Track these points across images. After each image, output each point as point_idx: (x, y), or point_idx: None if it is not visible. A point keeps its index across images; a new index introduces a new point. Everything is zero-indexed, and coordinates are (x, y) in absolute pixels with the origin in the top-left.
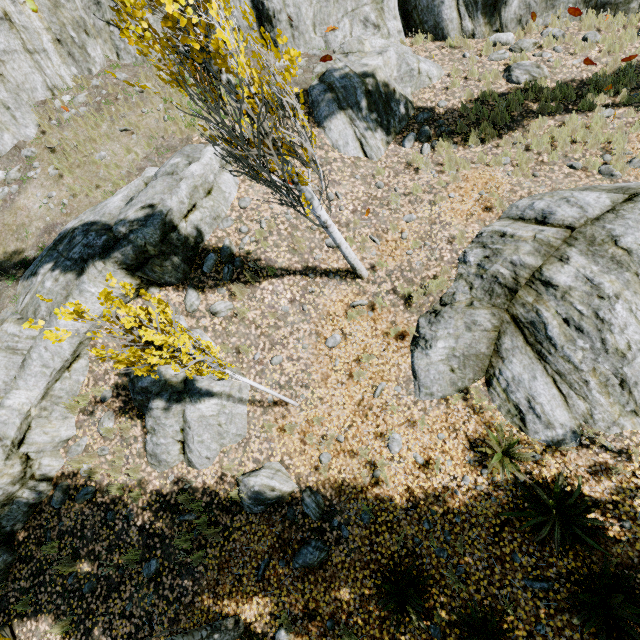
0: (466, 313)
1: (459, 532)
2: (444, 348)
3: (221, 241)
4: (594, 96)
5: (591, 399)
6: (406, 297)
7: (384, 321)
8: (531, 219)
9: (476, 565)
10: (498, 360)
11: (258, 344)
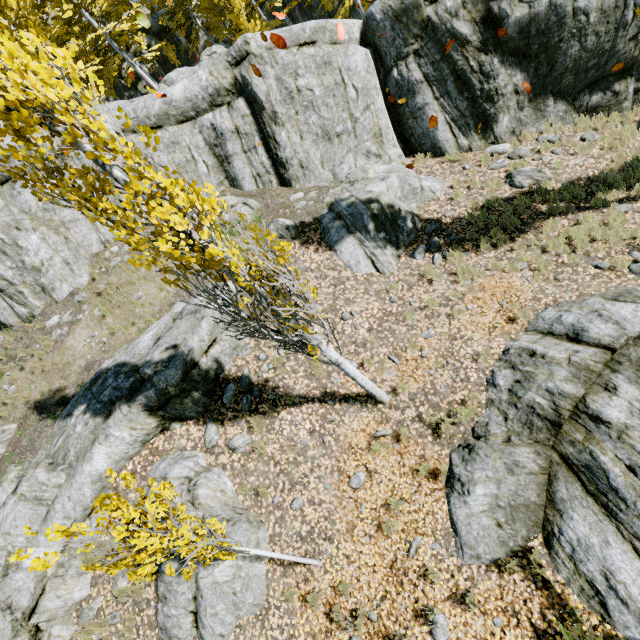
0: (504, 451)
1: None
2: (485, 495)
3: (240, 370)
4: (605, 193)
5: None
6: (433, 425)
7: (412, 455)
8: (561, 335)
9: None
10: (554, 513)
11: (277, 484)
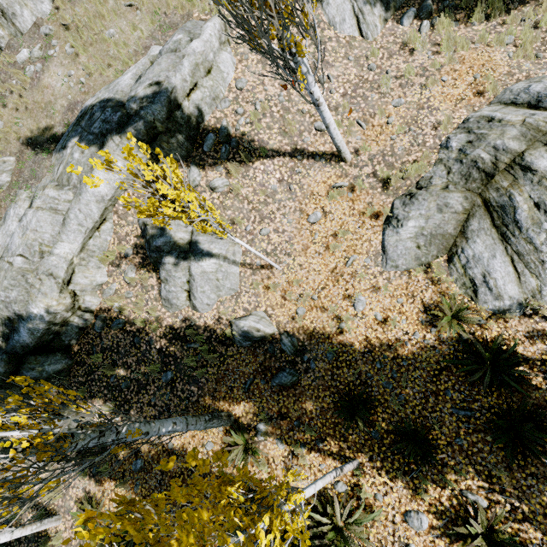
0: (440, 196)
1: (404, 372)
2: (414, 227)
3: (219, 122)
4: None
5: (543, 277)
6: (385, 180)
7: (362, 202)
8: (524, 103)
9: (414, 396)
10: (462, 240)
11: (249, 217)
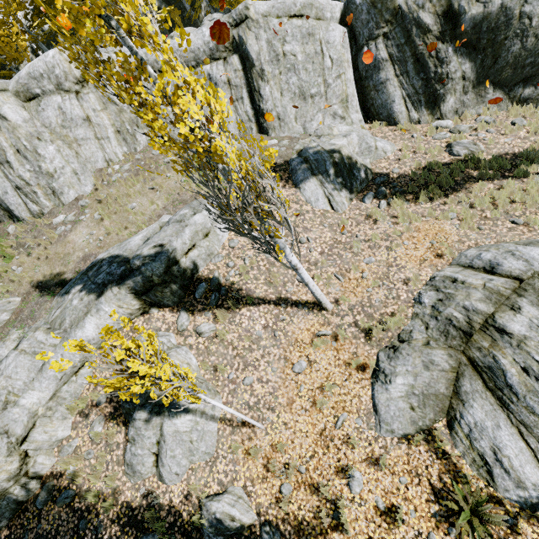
0: (423, 352)
1: None
2: (403, 384)
3: (212, 273)
4: (527, 166)
5: None
6: (366, 330)
7: (346, 351)
8: (480, 268)
9: None
10: (458, 402)
11: (233, 364)
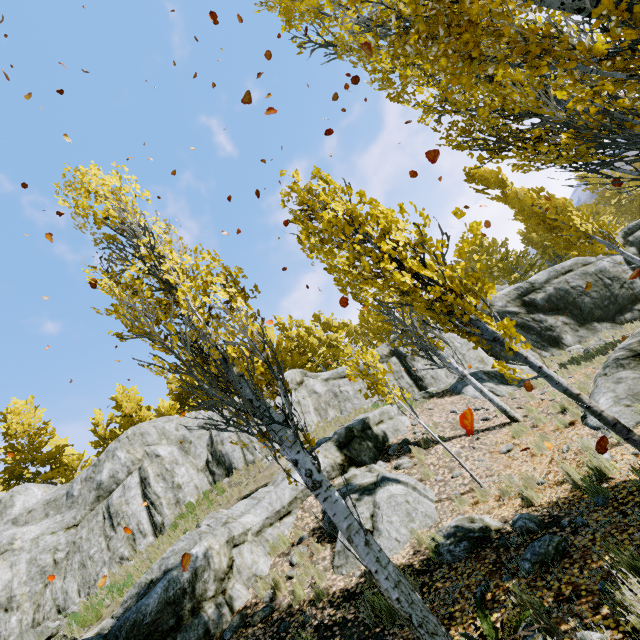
0: (608, 378)
1: None
2: (606, 399)
3: (400, 440)
4: None
5: None
6: (561, 411)
7: (549, 426)
8: None
9: None
10: None
11: (437, 472)
